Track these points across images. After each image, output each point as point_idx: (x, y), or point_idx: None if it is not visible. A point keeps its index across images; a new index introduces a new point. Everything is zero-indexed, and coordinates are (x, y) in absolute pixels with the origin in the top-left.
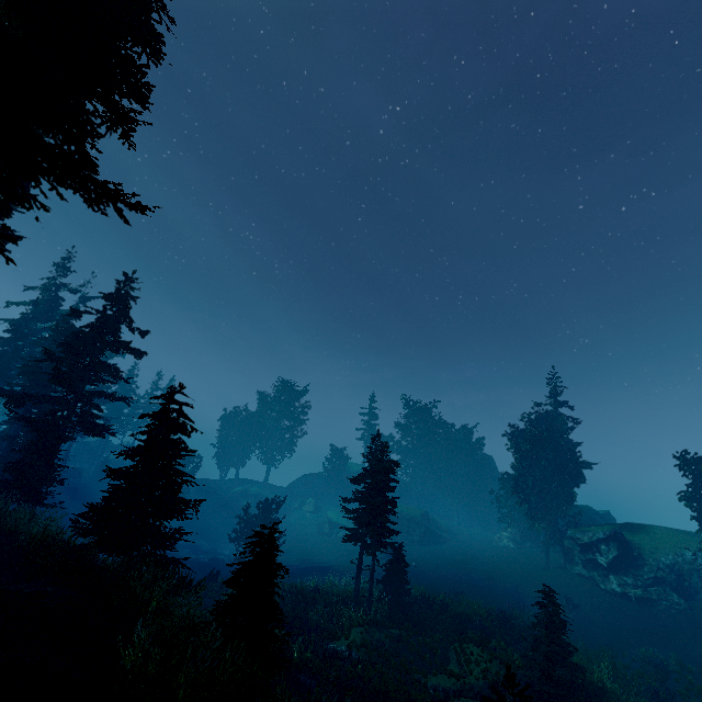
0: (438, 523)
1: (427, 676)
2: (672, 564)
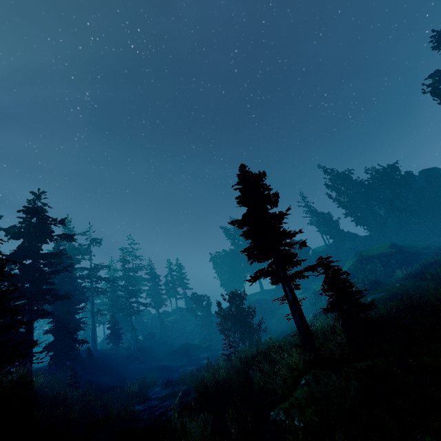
0: (412, 246)
1: None
2: None
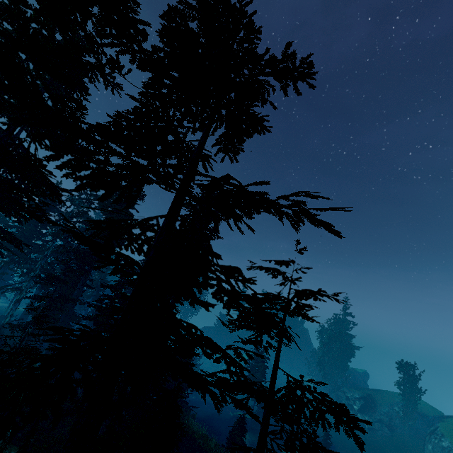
0: None
1: None
2: (388, 412)
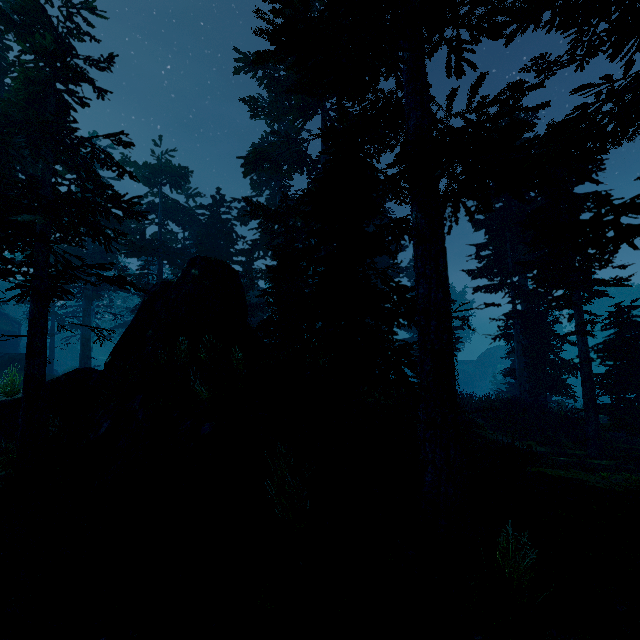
0: None
1: None
2: None
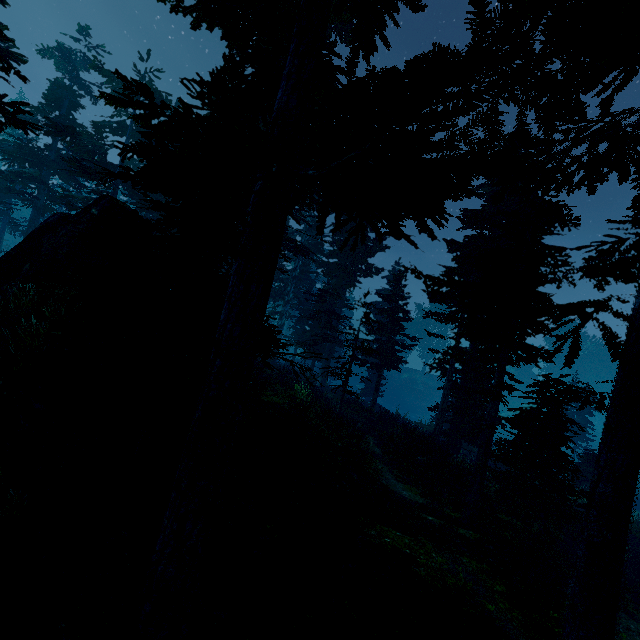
0: None
1: None
2: None
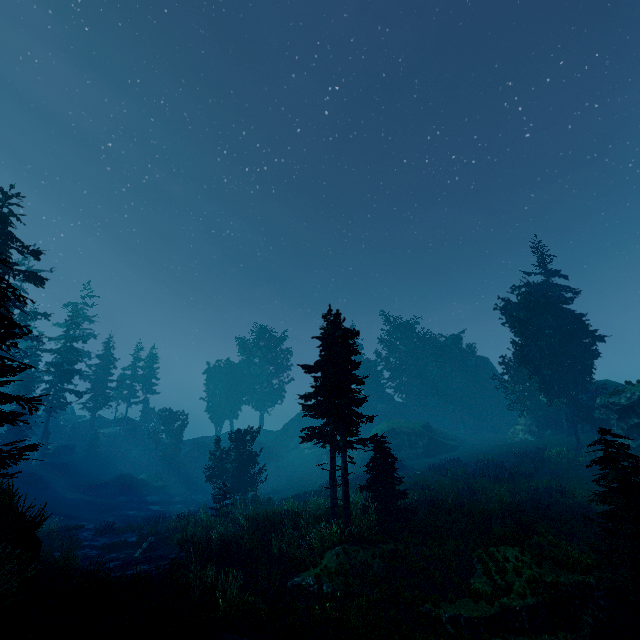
0: (442, 433)
1: (438, 604)
2: None
